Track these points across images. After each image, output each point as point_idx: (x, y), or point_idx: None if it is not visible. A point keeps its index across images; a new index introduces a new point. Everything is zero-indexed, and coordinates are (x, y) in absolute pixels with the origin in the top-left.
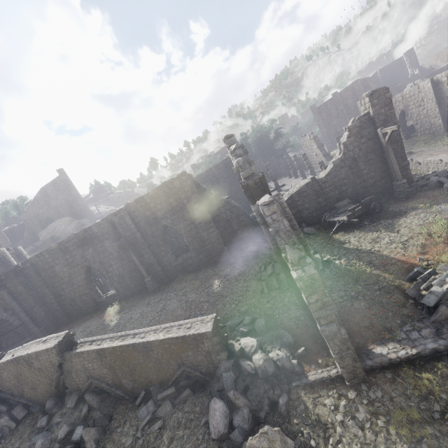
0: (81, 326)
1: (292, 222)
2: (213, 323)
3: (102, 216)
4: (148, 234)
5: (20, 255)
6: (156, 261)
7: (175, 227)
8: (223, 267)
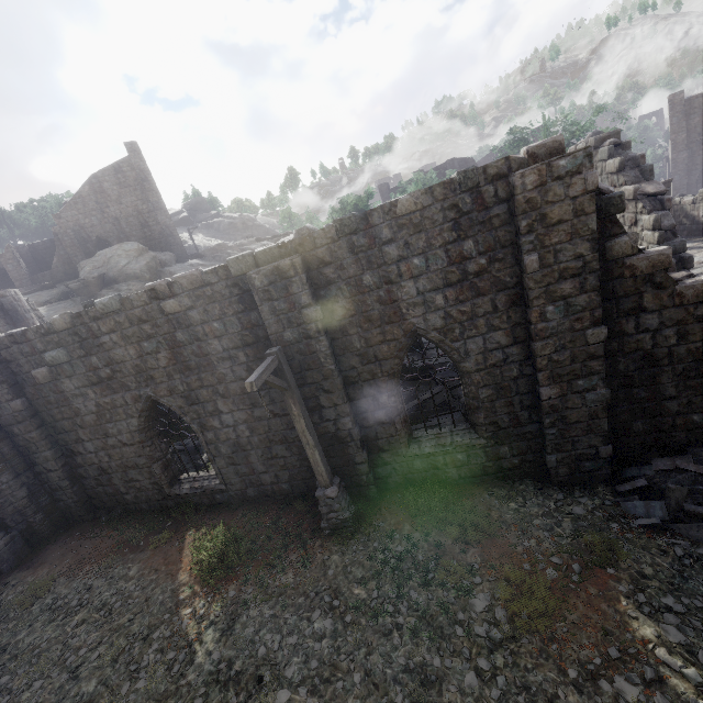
0: (111, 574)
1: None
2: None
3: (200, 254)
4: (350, 346)
5: (12, 309)
6: (357, 434)
7: (450, 343)
8: (609, 525)
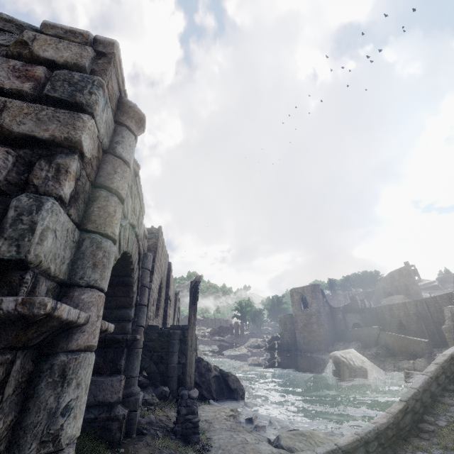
0: None
1: (453, 315)
2: (427, 341)
3: None
4: (435, 316)
5: (370, 306)
6: (437, 332)
7: None
8: None
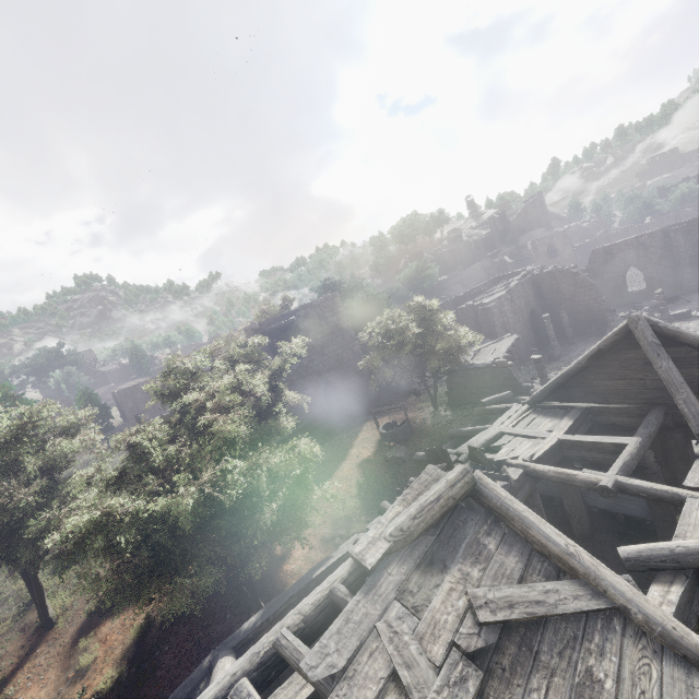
0: None
1: None
2: None
3: None
4: None
5: None
6: None
7: None
8: None
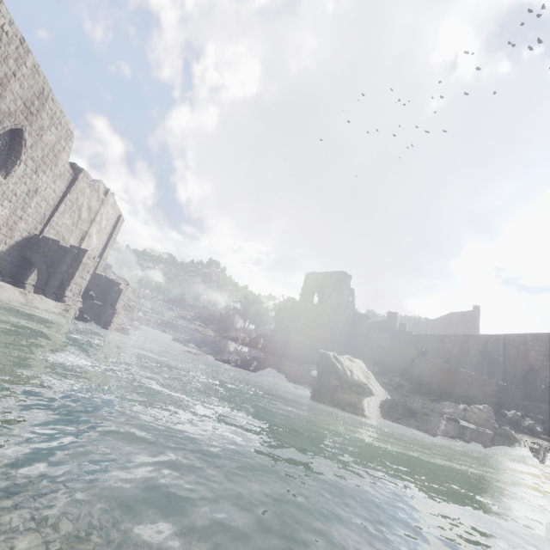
0: None
1: None
2: (501, 384)
3: None
4: (510, 363)
5: None
6: None
7: (541, 371)
8: None
